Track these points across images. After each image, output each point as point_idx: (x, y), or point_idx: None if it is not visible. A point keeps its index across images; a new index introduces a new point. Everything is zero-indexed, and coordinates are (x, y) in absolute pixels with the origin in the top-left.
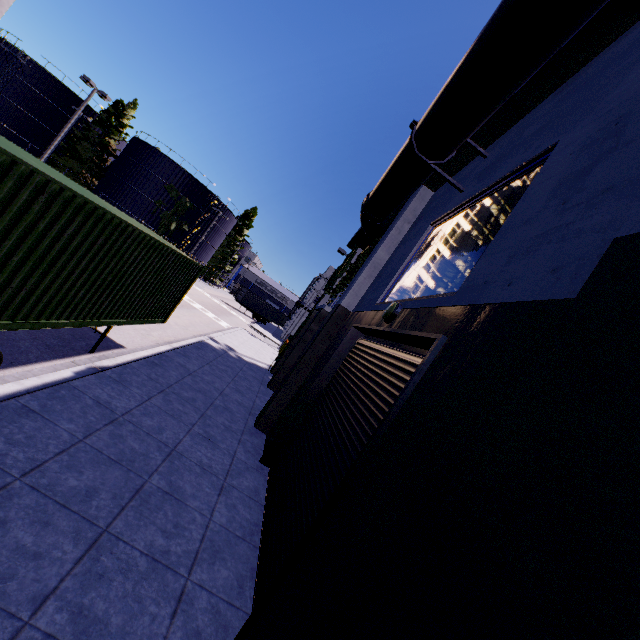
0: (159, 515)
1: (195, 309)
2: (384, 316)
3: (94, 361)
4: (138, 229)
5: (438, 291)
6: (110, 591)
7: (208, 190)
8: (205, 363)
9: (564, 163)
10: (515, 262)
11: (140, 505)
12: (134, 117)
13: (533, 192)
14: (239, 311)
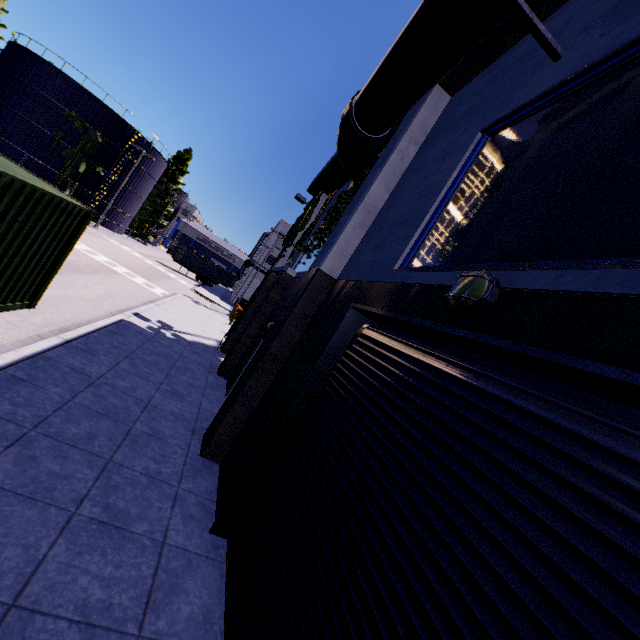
0: None
1: (117, 274)
2: (460, 304)
3: None
4: None
5: None
6: None
7: (125, 122)
8: (122, 357)
9: None
10: None
11: None
12: (6, 11)
13: None
14: (179, 273)
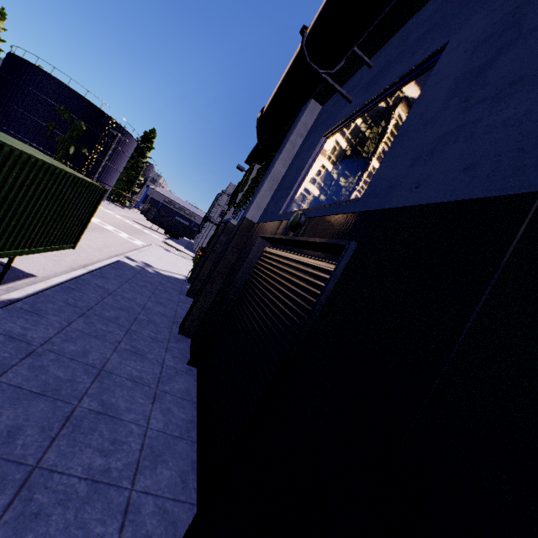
0: (94, 436)
1: (108, 231)
2: (290, 226)
3: (1, 294)
4: (17, 149)
5: (339, 199)
6: (49, 527)
7: (103, 112)
8: (124, 281)
9: (459, 62)
10: (420, 164)
11: (72, 432)
12: (4, 29)
13: (428, 94)
14: (152, 229)
